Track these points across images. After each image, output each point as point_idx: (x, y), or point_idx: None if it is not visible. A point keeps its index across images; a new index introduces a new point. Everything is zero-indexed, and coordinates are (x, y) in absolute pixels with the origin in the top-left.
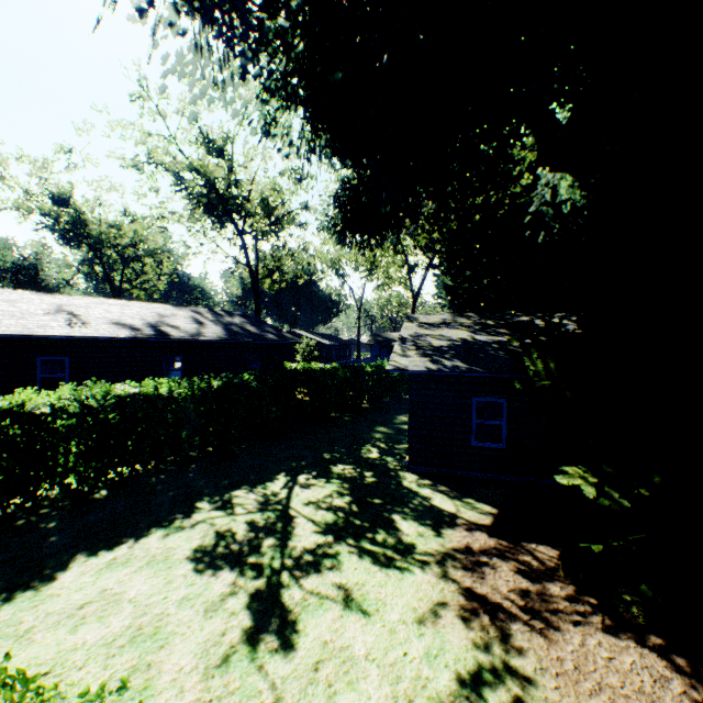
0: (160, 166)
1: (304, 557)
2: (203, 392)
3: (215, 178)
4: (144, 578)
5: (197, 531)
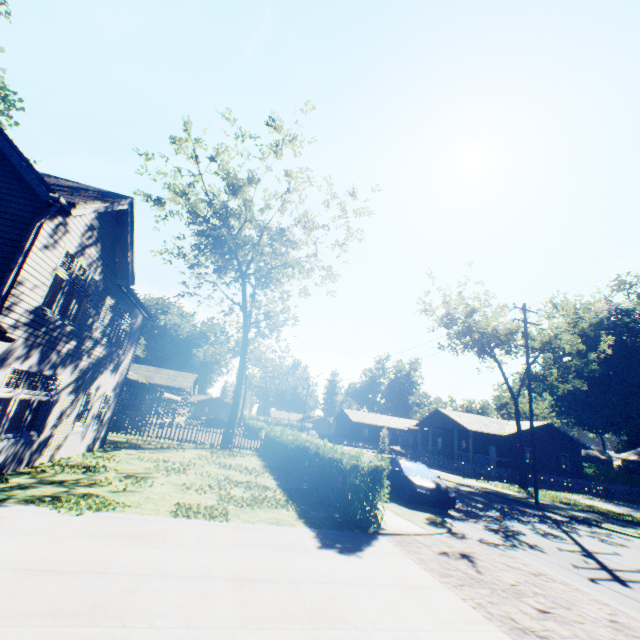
0: None
1: None
2: None
3: None
4: None
5: None
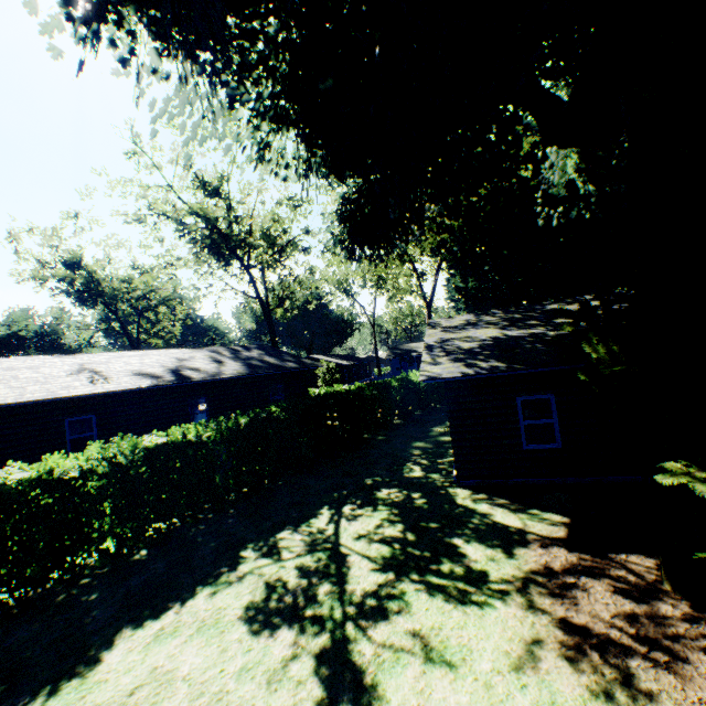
0: (162, 216)
1: (367, 602)
2: (232, 432)
3: (216, 218)
4: (196, 648)
5: (245, 584)
